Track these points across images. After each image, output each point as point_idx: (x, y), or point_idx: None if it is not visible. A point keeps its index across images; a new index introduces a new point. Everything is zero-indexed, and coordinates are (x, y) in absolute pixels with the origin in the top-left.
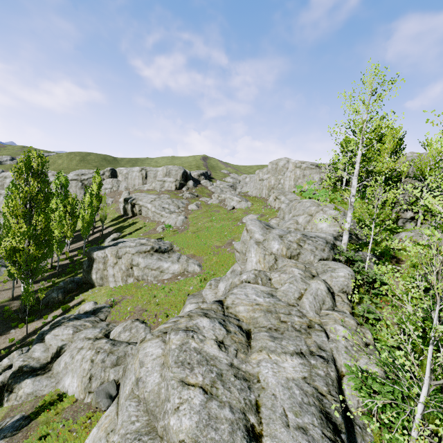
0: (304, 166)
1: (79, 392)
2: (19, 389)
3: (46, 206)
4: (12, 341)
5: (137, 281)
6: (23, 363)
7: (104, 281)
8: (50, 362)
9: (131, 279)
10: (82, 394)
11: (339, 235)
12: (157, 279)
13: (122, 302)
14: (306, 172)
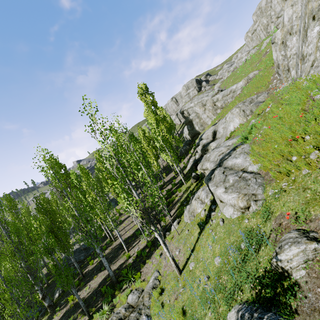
0: None
1: (242, 120)
2: (210, 147)
3: (157, 108)
4: (184, 164)
5: (222, 109)
6: (202, 144)
7: (203, 126)
8: (213, 139)
9: (218, 111)
10: (244, 119)
11: None
12: (233, 97)
13: (223, 116)
14: None
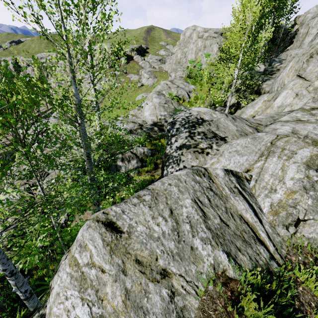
0: (206, 35)
1: None
2: None
3: None
4: None
5: None
6: None
7: None
8: None
9: None
10: None
11: (139, 128)
12: None
13: None
14: (207, 42)
